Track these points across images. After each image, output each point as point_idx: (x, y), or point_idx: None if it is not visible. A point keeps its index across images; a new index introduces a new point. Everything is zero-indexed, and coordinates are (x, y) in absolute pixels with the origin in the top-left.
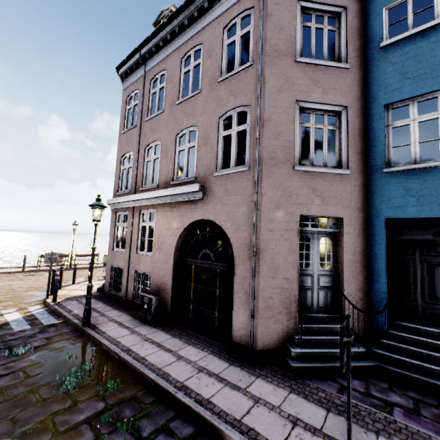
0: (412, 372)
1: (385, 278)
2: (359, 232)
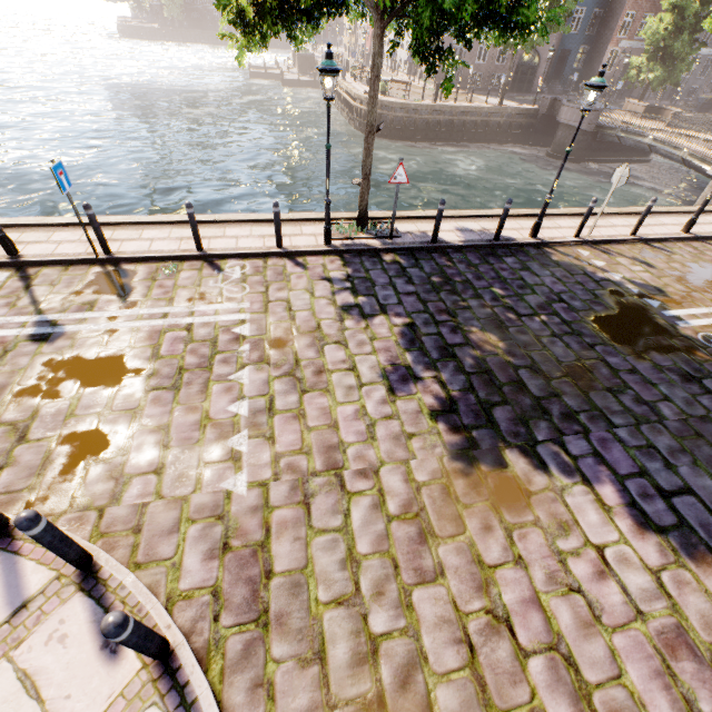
0: (553, 91)
1: (554, 68)
2: (556, 54)
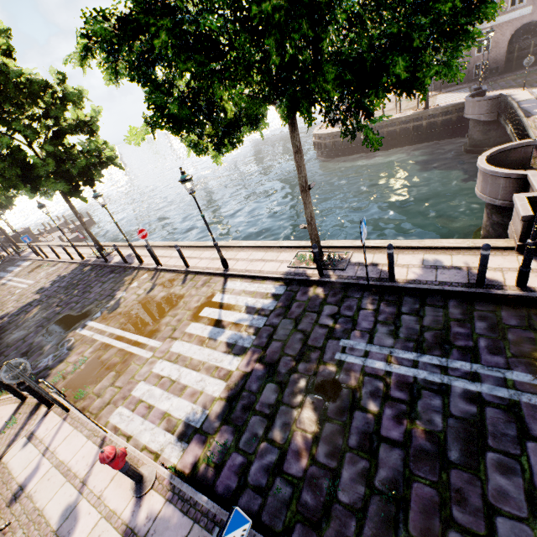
0: None
1: None
2: None
